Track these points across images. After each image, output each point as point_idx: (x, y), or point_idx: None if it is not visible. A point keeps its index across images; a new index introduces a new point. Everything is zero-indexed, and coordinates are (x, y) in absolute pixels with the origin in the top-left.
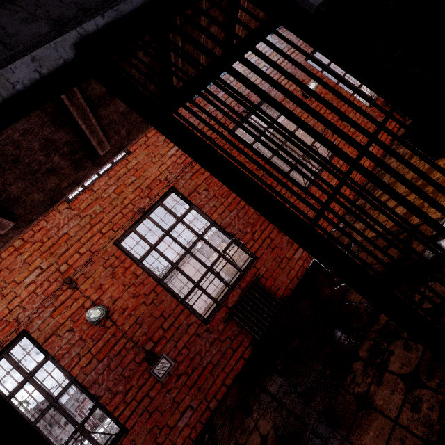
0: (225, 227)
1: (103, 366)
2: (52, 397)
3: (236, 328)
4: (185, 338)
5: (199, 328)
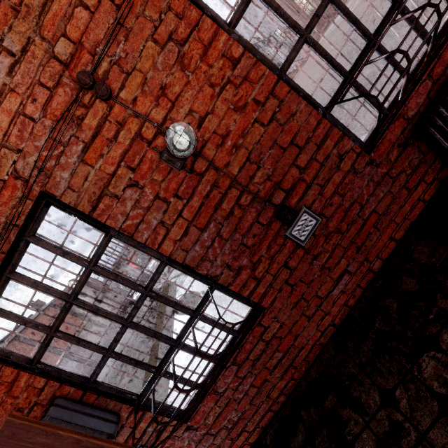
0: None
1: (208, 235)
2: (141, 286)
3: (417, 155)
4: (335, 180)
5: (358, 160)
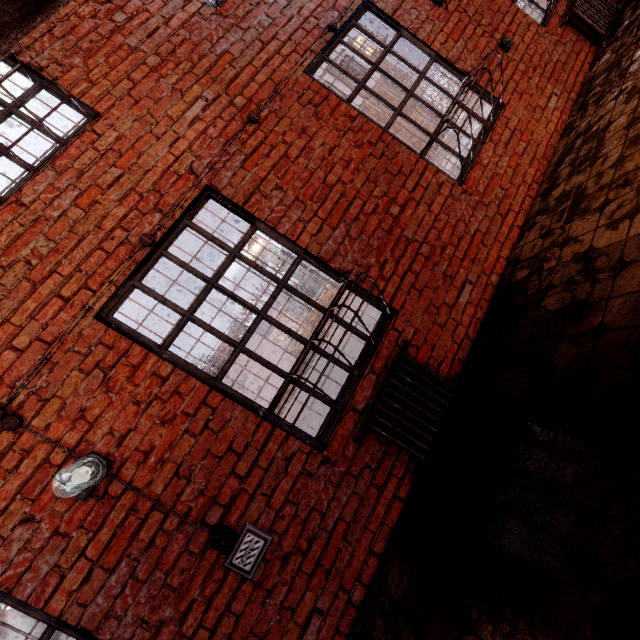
0: (328, 259)
1: (119, 578)
2: None
3: (378, 447)
4: (285, 486)
5: (310, 460)
